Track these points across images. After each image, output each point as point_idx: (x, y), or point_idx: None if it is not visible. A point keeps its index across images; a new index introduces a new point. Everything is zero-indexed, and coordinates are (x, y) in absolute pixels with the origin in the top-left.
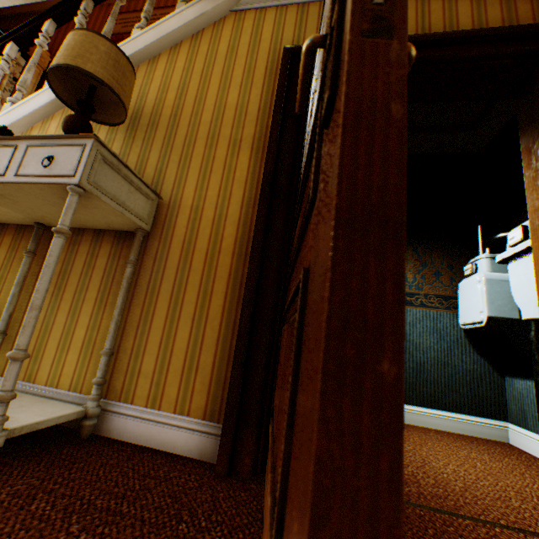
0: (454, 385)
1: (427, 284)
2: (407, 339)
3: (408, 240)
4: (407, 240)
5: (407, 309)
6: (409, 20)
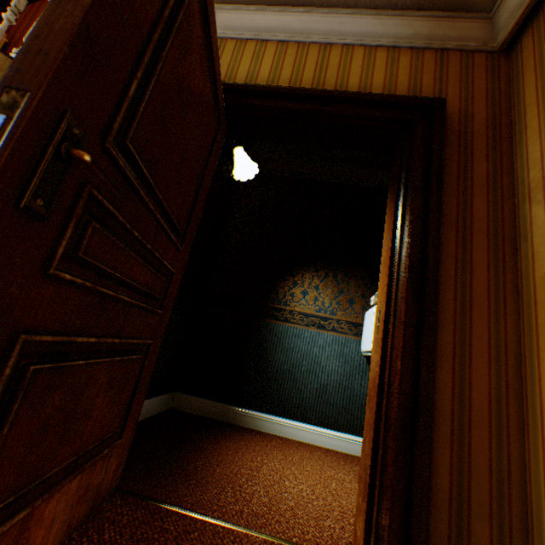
0: (351, 407)
1: (341, 310)
2: (315, 361)
3: (331, 267)
4: (329, 266)
5: (320, 332)
6: (309, 71)
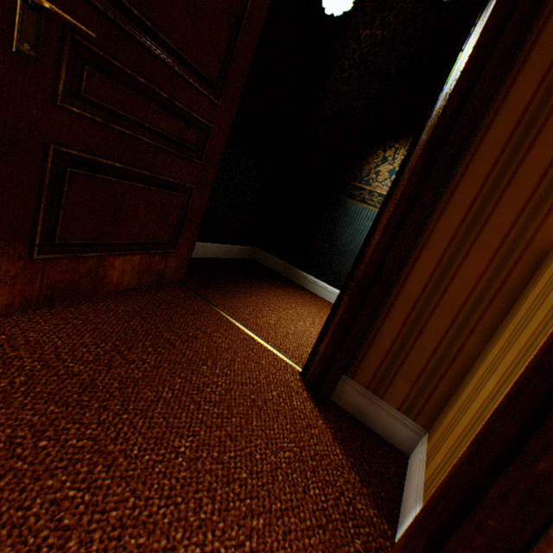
0: None
1: None
2: None
3: None
4: None
5: None
6: None
